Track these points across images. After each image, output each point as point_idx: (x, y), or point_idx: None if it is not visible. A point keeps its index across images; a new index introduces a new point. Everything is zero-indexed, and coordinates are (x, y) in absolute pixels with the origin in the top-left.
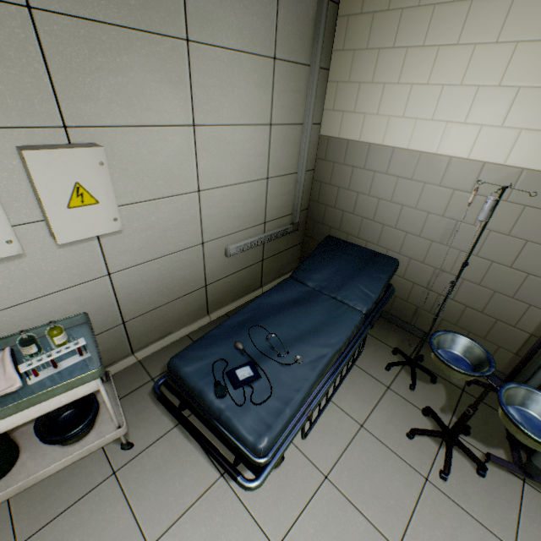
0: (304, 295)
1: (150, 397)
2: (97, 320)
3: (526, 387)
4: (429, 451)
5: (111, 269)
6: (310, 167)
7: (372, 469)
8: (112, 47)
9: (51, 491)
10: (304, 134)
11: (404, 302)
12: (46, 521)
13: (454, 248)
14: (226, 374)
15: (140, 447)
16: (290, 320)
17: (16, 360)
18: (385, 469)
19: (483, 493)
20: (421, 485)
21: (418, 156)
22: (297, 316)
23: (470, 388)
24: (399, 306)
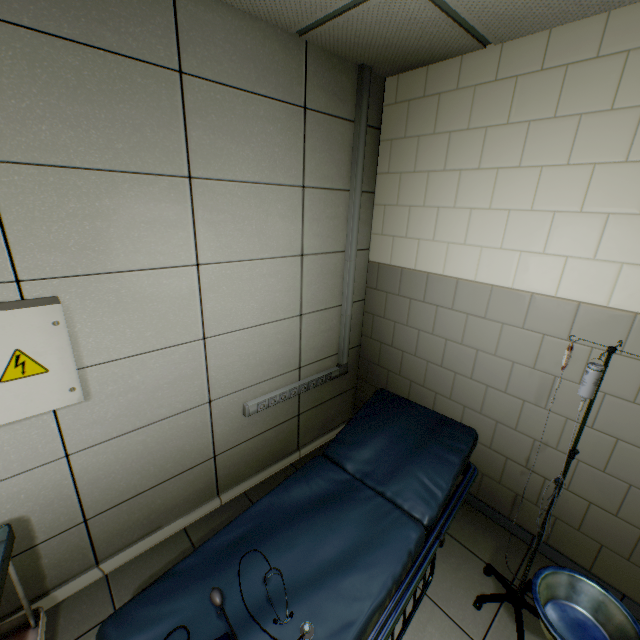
0: (337, 488)
1: None
2: (43, 521)
3: None
4: None
5: (70, 448)
6: (359, 297)
7: None
8: (91, 192)
9: None
10: (347, 262)
11: (496, 483)
12: None
13: (557, 414)
14: None
15: None
16: (308, 539)
17: None
18: None
19: None
20: None
21: (489, 290)
22: (321, 530)
23: None
24: (490, 489)
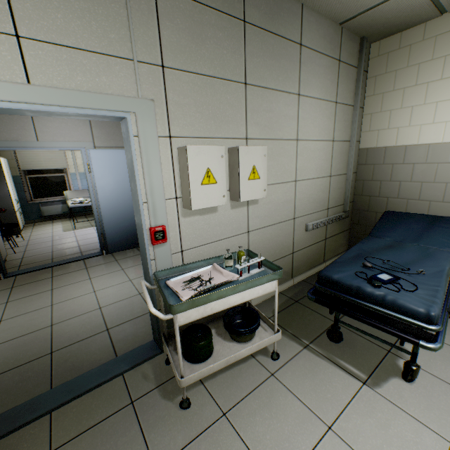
0: (390, 244)
1: None
2: None
3: None
4: None
5: (249, 228)
6: (354, 171)
7: None
8: (270, 100)
9: (230, 381)
10: (351, 147)
11: None
12: (236, 400)
13: None
14: (370, 277)
15: (283, 359)
16: (392, 255)
17: (223, 268)
18: None
19: None
20: None
21: None
22: (396, 253)
23: None
24: None
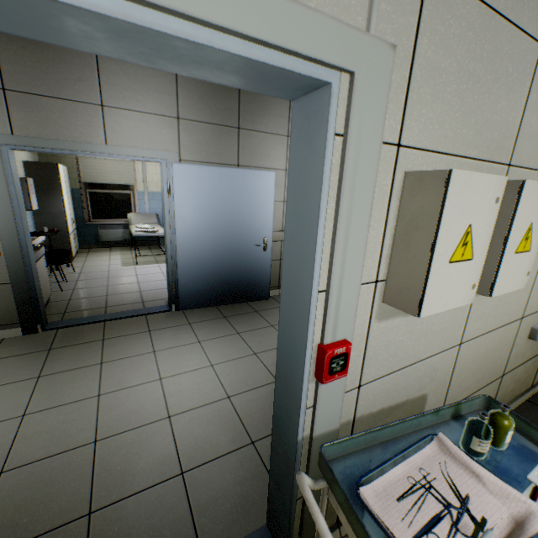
0: None
1: None
2: (429, 404)
3: None
4: None
5: (462, 337)
6: None
7: None
8: None
9: None
10: None
11: None
12: None
13: None
14: None
15: None
16: None
17: (472, 458)
18: None
19: None
20: None
21: None
22: None
23: None
24: None
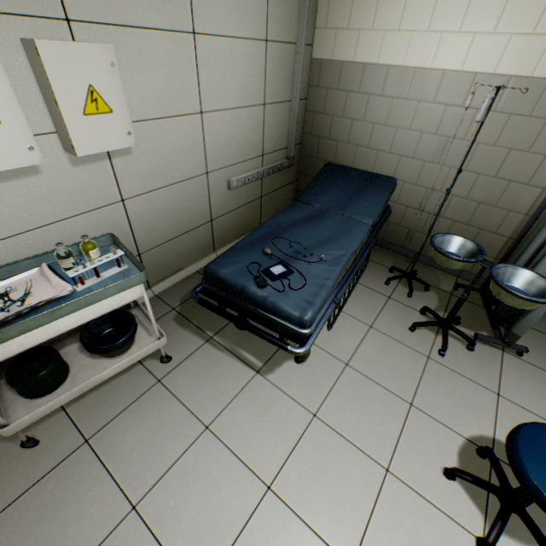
0: (314, 214)
1: (176, 323)
2: None
3: (511, 266)
4: (428, 339)
5: (124, 195)
6: (303, 96)
7: (384, 355)
8: None
9: (104, 400)
10: (298, 56)
11: (397, 226)
12: (107, 420)
13: (445, 166)
14: (262, 272)
15: (178, 360)
16: (307, 233)
17: (57, 273)
18: (394, 354)
19: (473, 361)
20: (424, 362)
21: (412, 73)
22: (313, 229)
23: (457, 292)
24: (392, 231)
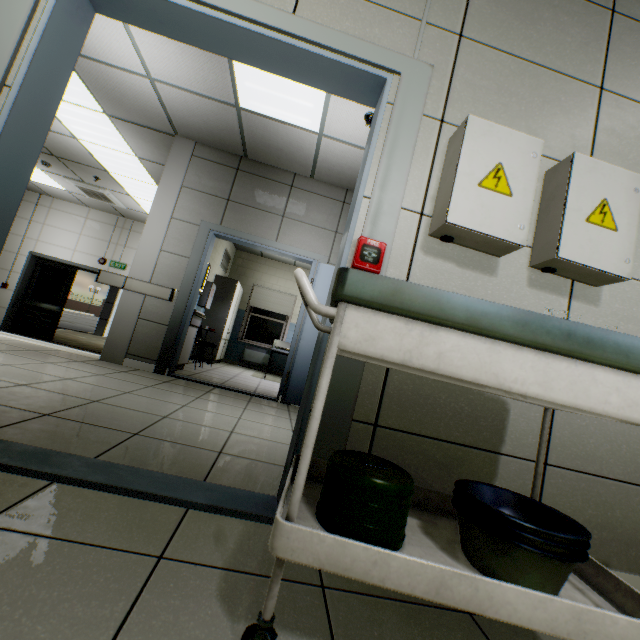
0: None
1: None
2: (515, 426)
3: None
4: None
5: None
6: None
7: None
8: None
9: None
10: None
11: None
12: None
13: None
14: None
15: None
16: None
17: None
18: None
19: None
20: None
21: None
22: None
23: None
24: None
